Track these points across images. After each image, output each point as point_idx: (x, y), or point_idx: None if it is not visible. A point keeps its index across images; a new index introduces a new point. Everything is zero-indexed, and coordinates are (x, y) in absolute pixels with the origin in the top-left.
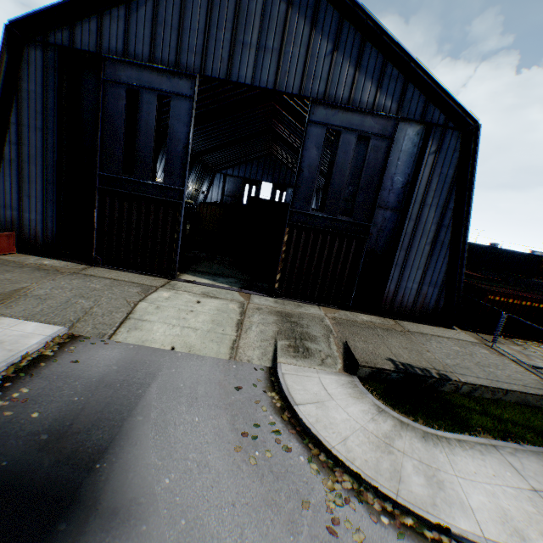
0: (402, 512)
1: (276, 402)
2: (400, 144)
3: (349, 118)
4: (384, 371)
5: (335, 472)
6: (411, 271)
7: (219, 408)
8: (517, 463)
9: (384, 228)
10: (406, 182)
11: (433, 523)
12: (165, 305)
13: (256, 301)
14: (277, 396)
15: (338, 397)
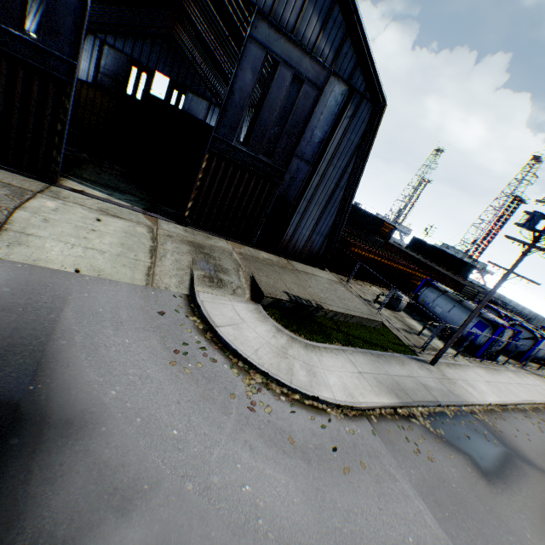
0: (293, 393)
1: (198, 325)
2: (327, 99)
3: (290, 51)
4: (282, 301)
5: (250, 373)
6: (308, 221)
7: (147, 331)
8: (354, 359)
9: (296, 177)
10: (323, 139)
11: (310, 396)
12: (55, 218)
13: (165, 227)
14: (198, 320)
15: (248, 321)
